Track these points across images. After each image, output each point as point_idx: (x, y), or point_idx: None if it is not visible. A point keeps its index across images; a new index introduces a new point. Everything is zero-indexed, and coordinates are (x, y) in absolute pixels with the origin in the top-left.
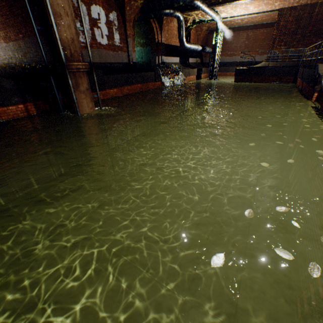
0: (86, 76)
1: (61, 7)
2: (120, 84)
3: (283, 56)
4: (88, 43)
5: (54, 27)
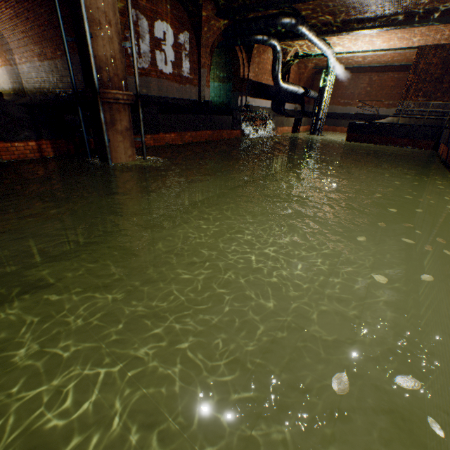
0: (127, 110)
1: (102, 12)
2: (181, 128)
3: (420, 111)
4: (135, 65)
5: (88, 37)
